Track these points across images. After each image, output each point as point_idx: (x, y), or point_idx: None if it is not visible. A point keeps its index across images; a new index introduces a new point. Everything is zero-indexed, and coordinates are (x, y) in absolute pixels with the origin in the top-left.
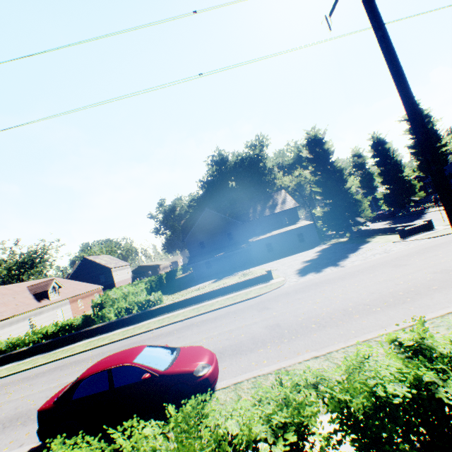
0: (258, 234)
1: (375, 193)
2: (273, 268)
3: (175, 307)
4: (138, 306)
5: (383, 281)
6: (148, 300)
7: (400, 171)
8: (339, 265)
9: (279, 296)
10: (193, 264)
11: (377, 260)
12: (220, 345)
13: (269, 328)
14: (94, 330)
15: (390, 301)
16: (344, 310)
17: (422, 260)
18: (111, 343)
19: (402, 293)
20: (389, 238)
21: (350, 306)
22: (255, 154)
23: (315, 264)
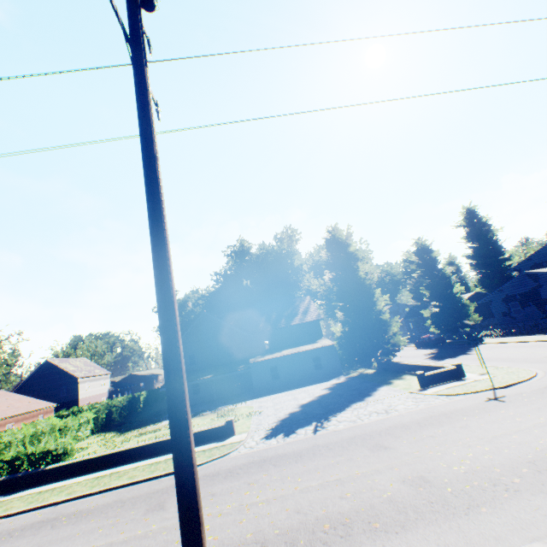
0: (265, 352)
1: (428, 308)
2: (261, 408)
3: (81, 468)
4: (31, 460)
5: (333, 482)
6: (47, 452)
7: (450, 287)
8: (320, 426)
9: (203, 478)
10: None
11: (366, 426)
12: None
13: None
14: None
15: None
16: None
17: (410, 443)
18: None
19: (329, 527)
20: (412, 382)
21: (245, 541)
22: (282, 248)
23: (303, 414)
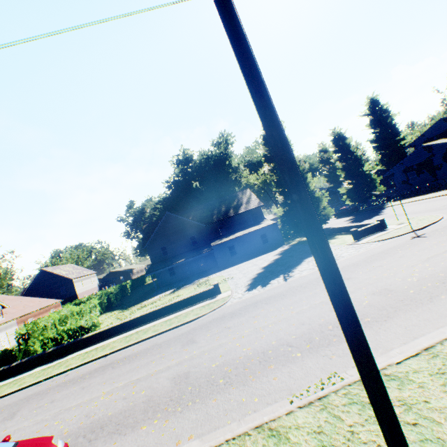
0: (222, 237)
1: (341, 187)
2: (231, 275)
3: (110, 333)
4: (69, 334)
5: (320, 304)
6: (80, 327)
7: (361, 166)
8: (287, 276)
9: (214, 321)
10: (152, 273)
11: None
12: (110, 411)
13: (175, 381)
14: (12, 369)
15: (315, 342)
16: (263, 353)
17: (366, 272)
18: (19, 391)
19: (332, 327)
20: (345, 239)
21: (273, 346)
22: (220, 152)
23: (268, 272)
